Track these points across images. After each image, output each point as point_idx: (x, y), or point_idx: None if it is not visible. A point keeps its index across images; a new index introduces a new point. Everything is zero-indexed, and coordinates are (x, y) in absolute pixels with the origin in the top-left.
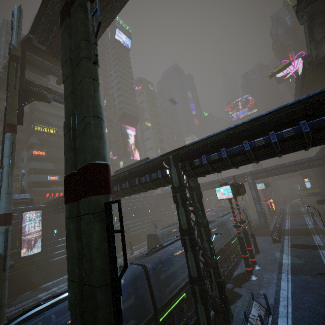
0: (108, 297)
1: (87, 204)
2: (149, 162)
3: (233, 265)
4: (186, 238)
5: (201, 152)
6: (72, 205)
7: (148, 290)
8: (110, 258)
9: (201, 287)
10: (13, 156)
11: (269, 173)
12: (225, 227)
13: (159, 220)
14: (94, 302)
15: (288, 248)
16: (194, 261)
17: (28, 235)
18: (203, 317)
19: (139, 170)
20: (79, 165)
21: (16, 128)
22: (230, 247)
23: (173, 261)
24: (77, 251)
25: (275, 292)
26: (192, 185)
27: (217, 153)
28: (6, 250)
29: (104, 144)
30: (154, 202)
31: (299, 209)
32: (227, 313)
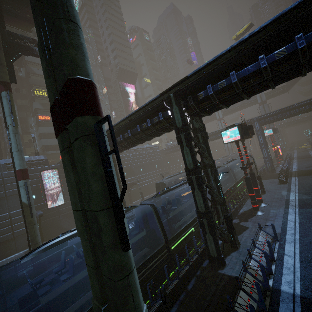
0: (111, 220)
1: (74, 128)
2: (148, 105)
3: (239, 204)
4: (193, 178)
5: (206, 82)
6: (62, 136)
7: (158, 224)
8: (108, 182)
9: (209, 220)
10: (15, 115)
11: (279, 116)
12: (231, 172)
13: (166, 172)
14: (97, 225)
15: (295, 187)
16: (202, 197)
17: (50, 190)
18: (211, 244)
19: (139, 116)
20: (60, 87)
21: (10, 86)
22: (235, 190)
23: (181, 201)
24: (76, 181)
25: (282, 224)
26: (196, 127)
27: (225, 80)
28: (29, 200)
29: (85, 57)
30: (160, 157)
31: (308, 153)
32: (234, 241)
